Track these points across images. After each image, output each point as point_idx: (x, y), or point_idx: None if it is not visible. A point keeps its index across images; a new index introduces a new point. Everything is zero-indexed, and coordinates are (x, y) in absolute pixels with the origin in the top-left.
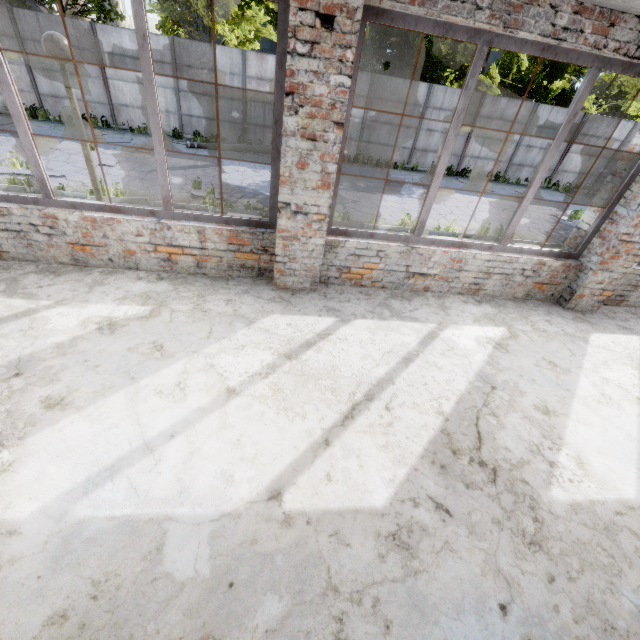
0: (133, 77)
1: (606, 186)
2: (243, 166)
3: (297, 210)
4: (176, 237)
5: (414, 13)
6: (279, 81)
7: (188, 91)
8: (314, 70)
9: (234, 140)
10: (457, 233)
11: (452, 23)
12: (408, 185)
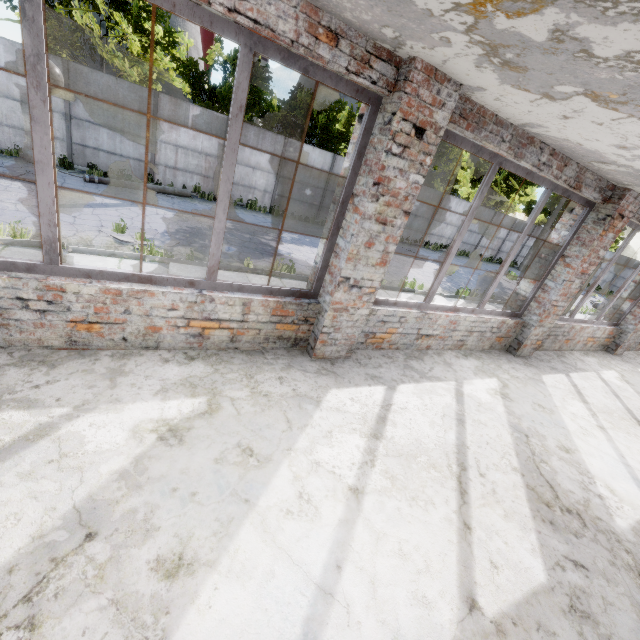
0: (5, 91)
1: (535, 265)
2: (161, 209)
3: (354, 284)
4: (217, 310)
5: (464, 135)
6: (355, 168)
7: (83, 119)
8: (400, 168)
9: (139, 178)
10: (385, 286)
11: (482, 146)
12: None
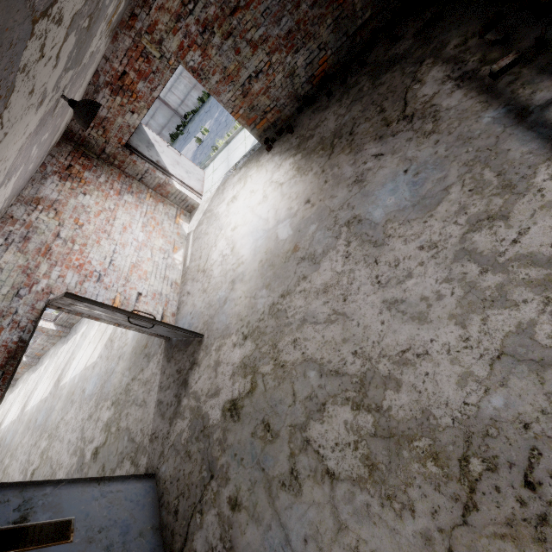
0: None
1: None
2: None
3: None
4: (19, 367)
5: None
6: None
7: None
8: None
9: None
10: None
11: None
12: None
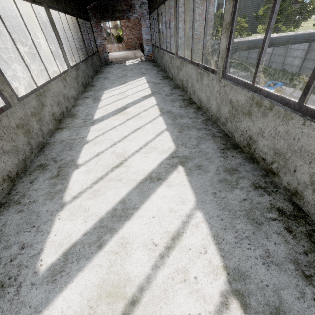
0: None
1: None
2: None
3: None
4: None
5: None
6: None
7: None
8: None
9: None
10: None
11: None
12: None
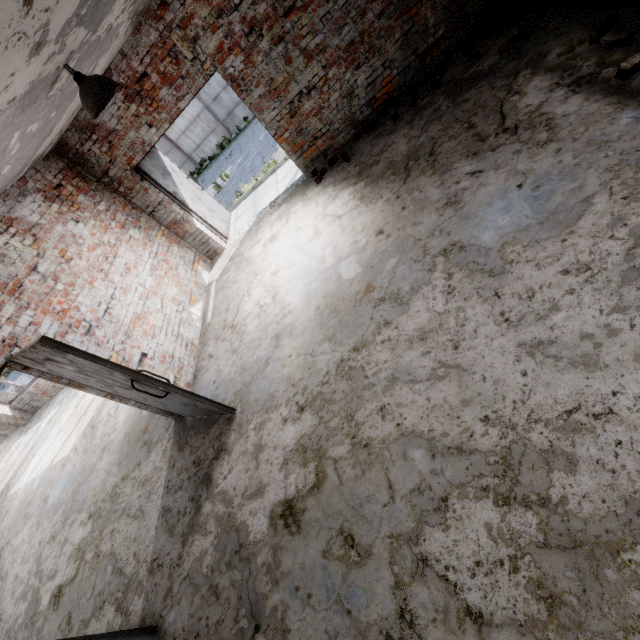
0: None
1: None
2: None
3: None
4: None
5: None
6: None
7: None
8: None
9: None
10: None
11: None
12: None
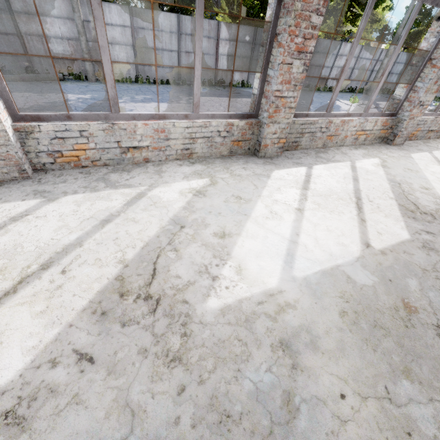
0: None
1: (261, 56)
2: (28, 92)
3: None
4: None
5: None
6: None
7: None
8: None
9: (22, 72)
10: None
11: None
12: (178, 95)
